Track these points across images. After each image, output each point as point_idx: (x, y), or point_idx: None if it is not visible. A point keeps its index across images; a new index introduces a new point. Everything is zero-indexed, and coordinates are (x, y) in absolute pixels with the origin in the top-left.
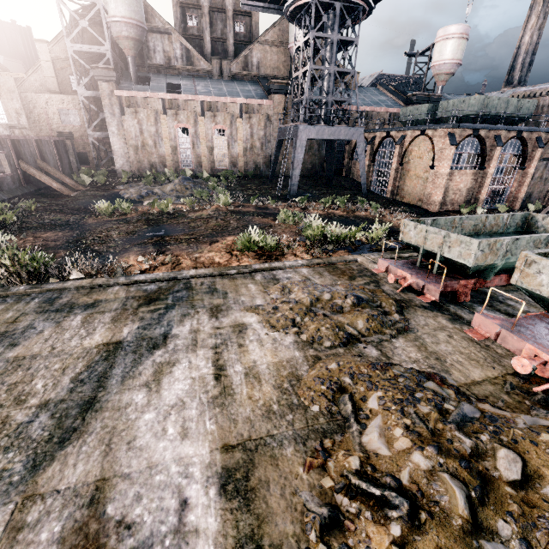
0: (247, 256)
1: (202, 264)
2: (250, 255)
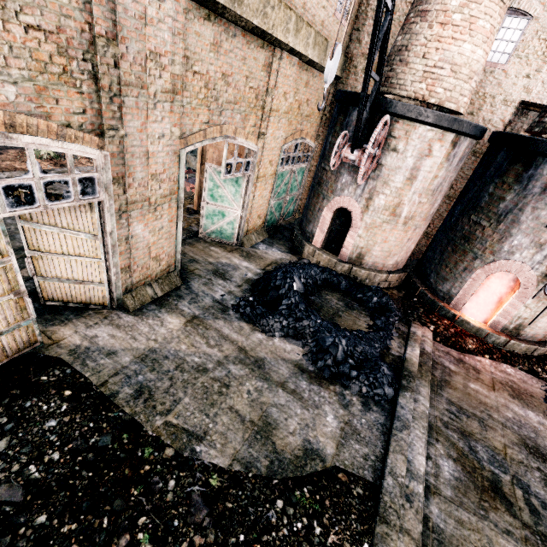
0: (43, 164)
1: (8, 169)
2: (45, 163)
